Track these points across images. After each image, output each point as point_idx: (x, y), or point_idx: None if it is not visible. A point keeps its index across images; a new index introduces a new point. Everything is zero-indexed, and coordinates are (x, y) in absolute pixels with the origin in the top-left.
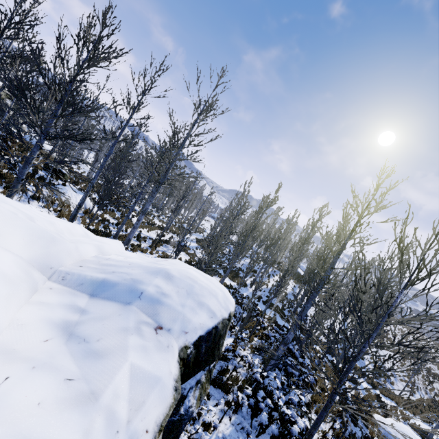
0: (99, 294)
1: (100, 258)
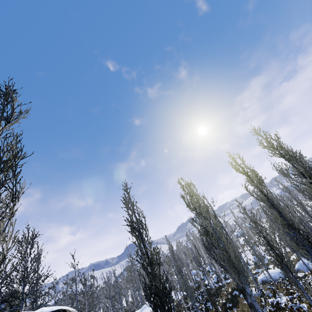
0: (142, 310)
1: (139, 310)
